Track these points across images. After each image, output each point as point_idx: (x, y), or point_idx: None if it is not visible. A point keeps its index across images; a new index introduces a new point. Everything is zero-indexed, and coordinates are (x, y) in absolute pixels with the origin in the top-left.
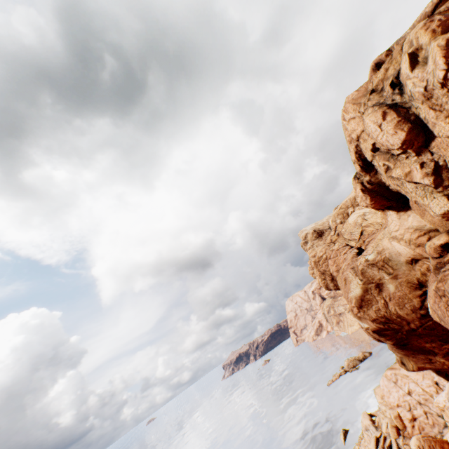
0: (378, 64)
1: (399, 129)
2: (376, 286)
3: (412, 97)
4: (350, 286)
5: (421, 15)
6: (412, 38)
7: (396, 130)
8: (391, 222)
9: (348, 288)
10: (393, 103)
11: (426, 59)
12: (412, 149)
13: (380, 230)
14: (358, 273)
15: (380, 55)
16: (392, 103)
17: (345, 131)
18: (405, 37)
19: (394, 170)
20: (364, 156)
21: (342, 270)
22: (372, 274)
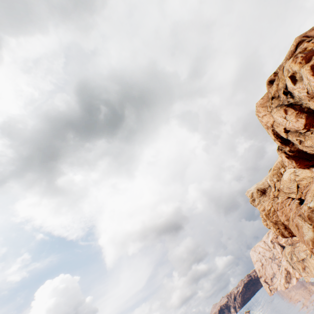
0: (270, 81)
1: (299, 118)
2: None
3: (301, 99)
4: (302, 230)
5: (288, 52)
6: (288, 68)
7: (297, 119)
8: None
9: (301, 232)
10: (289, 103)
11: (301, 78)
12: (312, 127)
13: (312, 182)
14: (305, 219)
15: (270, 77)
16: (288, 103)
17: (261, 122)
18: (282, 65)
19: (305, 142)
20: (280, 135)
21: (291, 218)
22: None
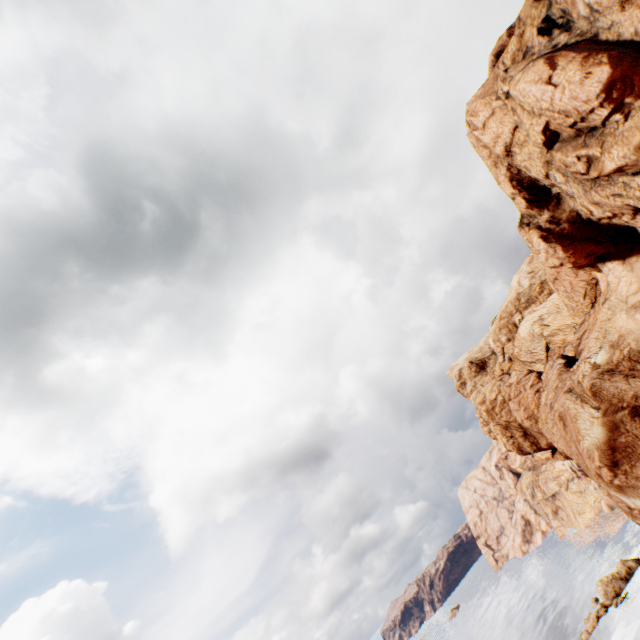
0: (500, 55)
1: (593, 67)
2: (632, 414)
3: (596, 11)
4: (578, 426)
5: None
6: None
7: (587, 72)
8: (618, 282)
9: (574, 432)
10: (560, 45)
11: None
12: (632, 94)
13: (594, 311)
14: (585, 397)
15: (499, 40)
16: (557, 47)
17: (481, 151)
18: None
19: (606, 155)
20: (527, 181)
21: (543, 407)
22: (616, 391)
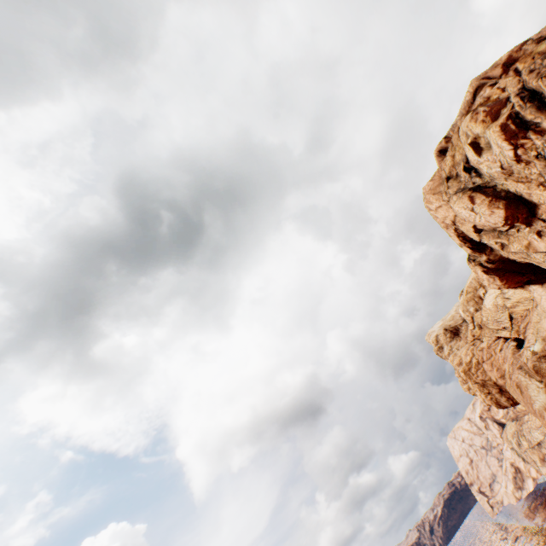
0: (441, 151)
1: (494, 208)
2: None
3: (492, 177)
4: (529, 393)
5: (463, 104)
6: (466, 131)
7: (491, 210)
8: (540, 298)
9: (528, 397)
10: (475, 186)
11: (489, 144)
12: (518, 221)
13: (532, 310)
14: (531, 373)
15: (440, 144)
16: (474, 186)
17: (436, 219)
18: (457, 125)
19: (511, 246)
20: (469, 237)
21: (507, 374)
22: None
